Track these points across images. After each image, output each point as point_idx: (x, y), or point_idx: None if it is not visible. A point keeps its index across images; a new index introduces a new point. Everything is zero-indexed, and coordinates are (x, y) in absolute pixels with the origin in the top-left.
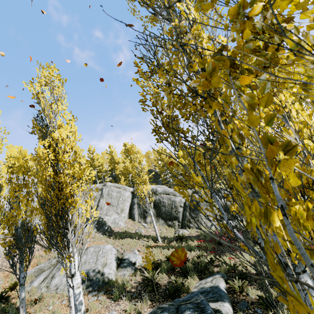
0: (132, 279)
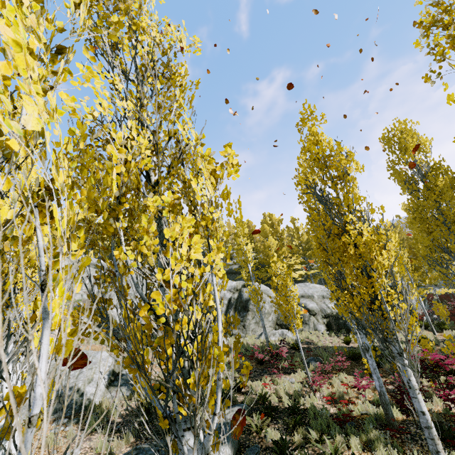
0: (124, 405)
